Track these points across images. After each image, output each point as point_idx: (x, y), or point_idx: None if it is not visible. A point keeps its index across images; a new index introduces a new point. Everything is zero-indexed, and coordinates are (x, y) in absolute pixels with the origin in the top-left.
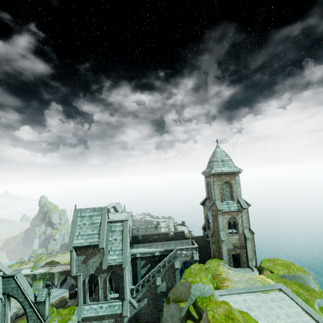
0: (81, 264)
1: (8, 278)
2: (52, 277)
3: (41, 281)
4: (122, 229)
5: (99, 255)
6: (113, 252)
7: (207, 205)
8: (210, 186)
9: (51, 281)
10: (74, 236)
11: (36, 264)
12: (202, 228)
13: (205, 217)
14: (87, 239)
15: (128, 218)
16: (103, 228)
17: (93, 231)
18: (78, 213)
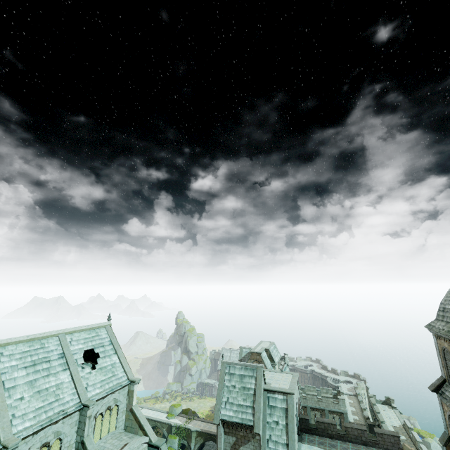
0: (230, 449)
1: (153, 448)
2: (189, 436)
3: (176, 437)
4: (286, 408)
5: (254, 444)
6: (273, 445)
7: (449, 397)
8: (449, 359)
9: (187, 442)
10: (221, 402)
11: (172, 409)
12: (440, 441)
13: (445, 419)
14: (237, 413)
15: (294, 390)
16: (258, 400)
17: (245, 401)
18: (226, 368)
